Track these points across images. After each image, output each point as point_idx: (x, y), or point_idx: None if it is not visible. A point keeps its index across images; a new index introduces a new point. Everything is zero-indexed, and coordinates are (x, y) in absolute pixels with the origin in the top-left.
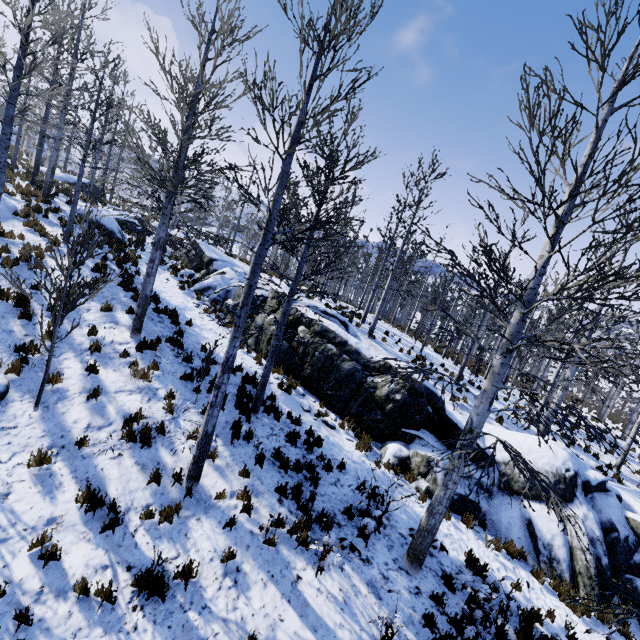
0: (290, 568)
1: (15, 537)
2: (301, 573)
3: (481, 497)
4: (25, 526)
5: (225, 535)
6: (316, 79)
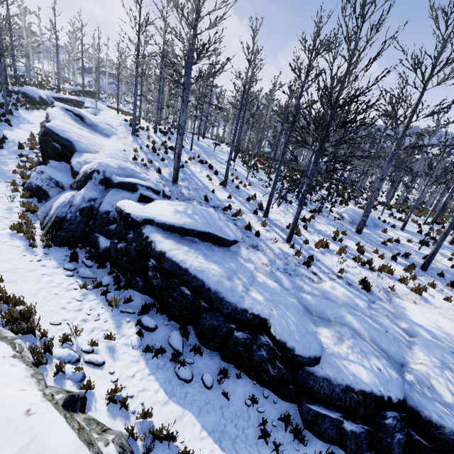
0: None
1: None
2: None
3: (53, 190)
4: None
5: None
6: None
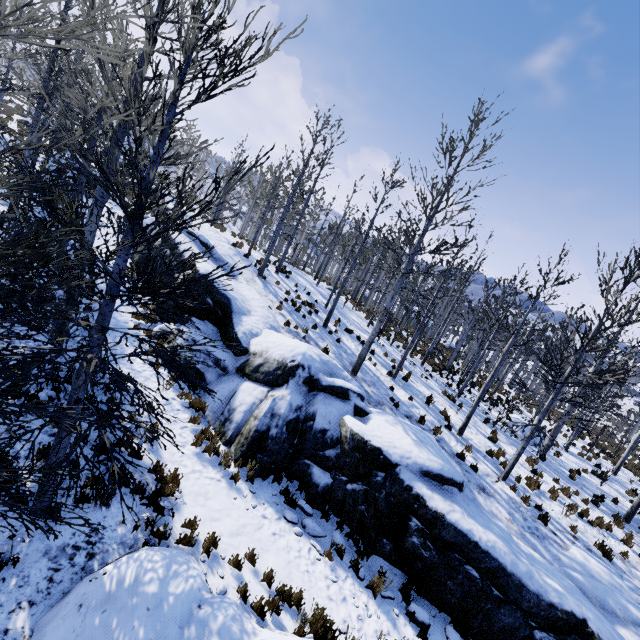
0: None
1: None
2: None
3: (212, 371)
4: None
5: None
6: None
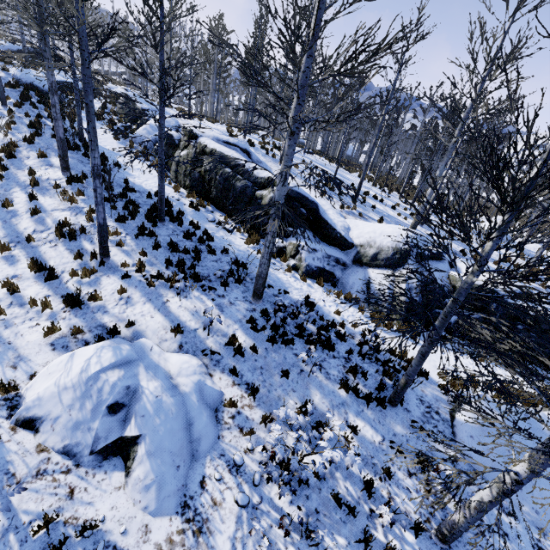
0: (163, 297)
1: None
2: (170, 299)
3: (337, 269)
4: None
5: (123, 282)
6: None
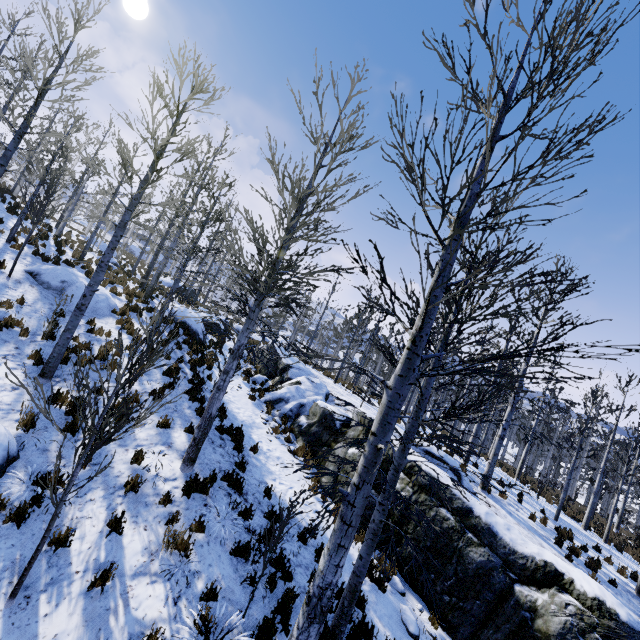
0: None
1: None
2: None
3: None
4: None
5: None
6: (498, 140)
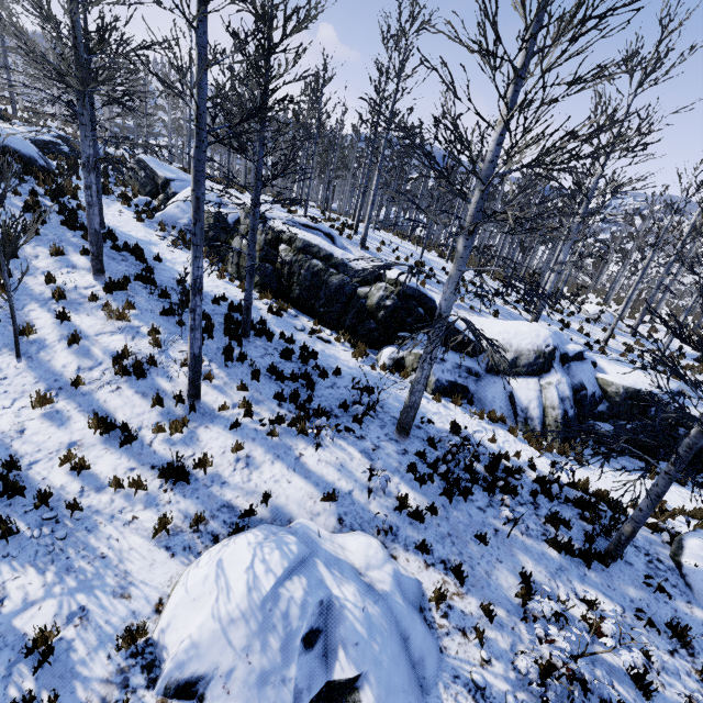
0: (293, 449)
1: (44, 459)
2: (303, 451)
3: (470, 381)
4: (50, 451)
5: (232, 435)
6: None
